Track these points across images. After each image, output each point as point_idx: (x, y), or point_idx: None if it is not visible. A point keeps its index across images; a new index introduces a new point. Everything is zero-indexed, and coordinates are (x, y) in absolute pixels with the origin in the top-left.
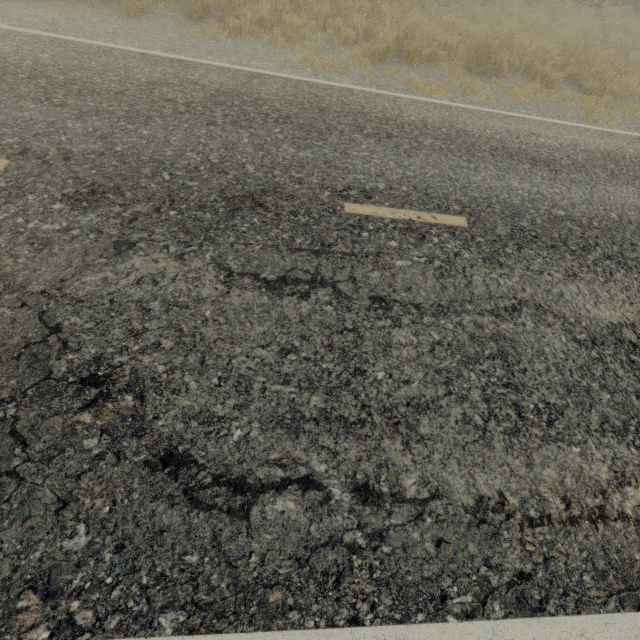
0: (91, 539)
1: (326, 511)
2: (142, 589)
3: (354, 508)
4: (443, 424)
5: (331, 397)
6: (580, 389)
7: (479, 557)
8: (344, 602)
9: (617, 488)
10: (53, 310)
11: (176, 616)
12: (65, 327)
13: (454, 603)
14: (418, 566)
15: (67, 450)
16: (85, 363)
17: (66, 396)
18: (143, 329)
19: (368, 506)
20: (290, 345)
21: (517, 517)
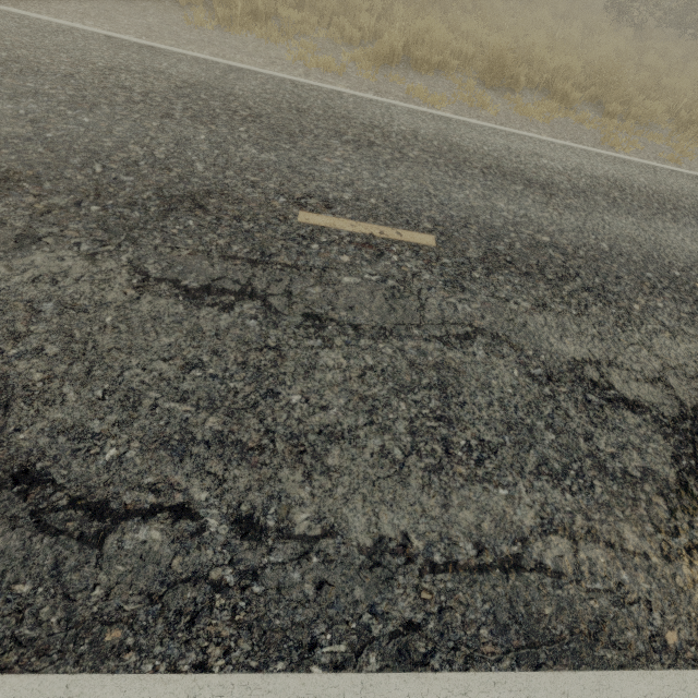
0: None
1: (196, 543)
2: None
3: (230, 542)
4: (356, 456)
5: (232, 419)
6: (522, 427)
7: (364, 603)
8: (194, 645)
9: (540, 536)
10: None
11: None
12: None
13: (324, 652)
14: (291, 609)
15: None
16: None
17: None
18: (27, 332)
19: (247, 541)
20: (197, 360)
21: (418, 561)
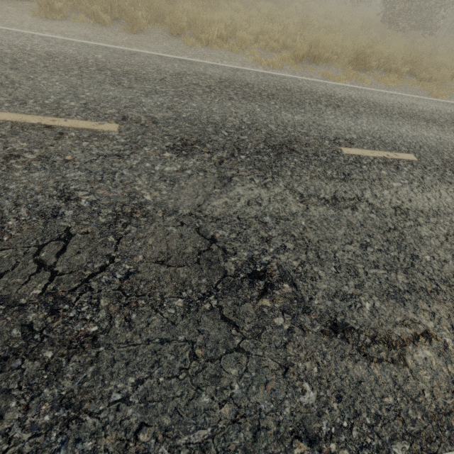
0: (317, 393)
1: (450, 355)
2: (370, 428)
3: None
4: None
5: (408, 275)
6: None
7: None
8: None
9: None
10: (204, 226)
11: (402, 445)
12: (218, 238)
13: None
14: None
15: (266, 328)
16: (245, 263)
17: (245, 288)
18: (269, 236)
19: None
20: (364, 241)
21: None
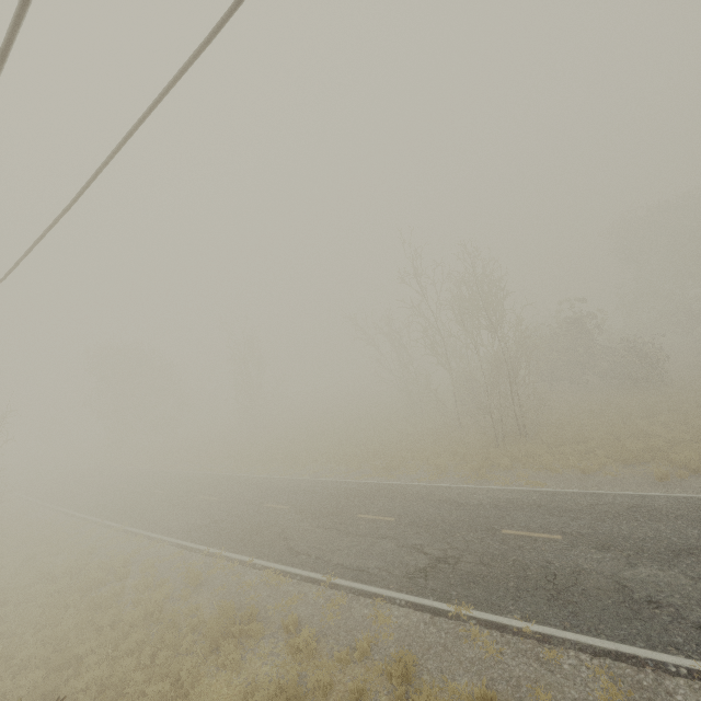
0: None
1: None
2: None
3: None
4: None
5: None
6: None
7: None
8: None
9: None
10: None
11: None
12: None
13: None
14: None
15: None
16: None
17: None
18: None
19: None
20: None
21: None
